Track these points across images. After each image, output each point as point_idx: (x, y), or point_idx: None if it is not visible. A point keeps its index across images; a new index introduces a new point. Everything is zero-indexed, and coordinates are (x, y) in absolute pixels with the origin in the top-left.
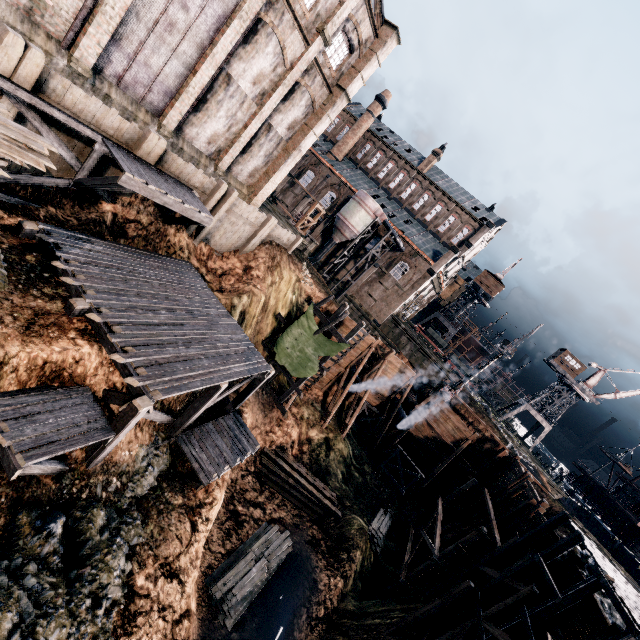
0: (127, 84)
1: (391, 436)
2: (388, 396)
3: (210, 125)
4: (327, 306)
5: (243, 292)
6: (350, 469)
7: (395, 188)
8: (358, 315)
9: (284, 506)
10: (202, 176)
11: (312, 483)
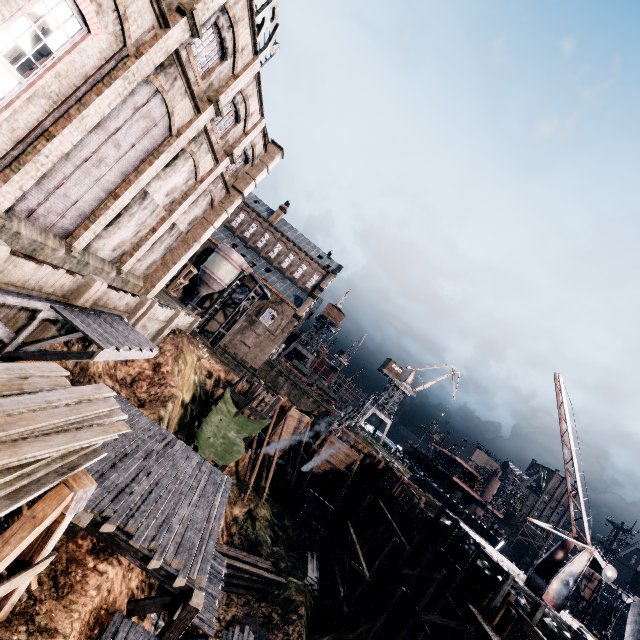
0: (38, 215)
1: (295, 479)
2: (289, 445)
3: (118, 234)
4: (226, 376)
5: (166, 399)
6: (275, 530)
7: (250, 237)
8: (235, 364)
9: (231, 601)
10: (128, 299)
11: (250, 562)
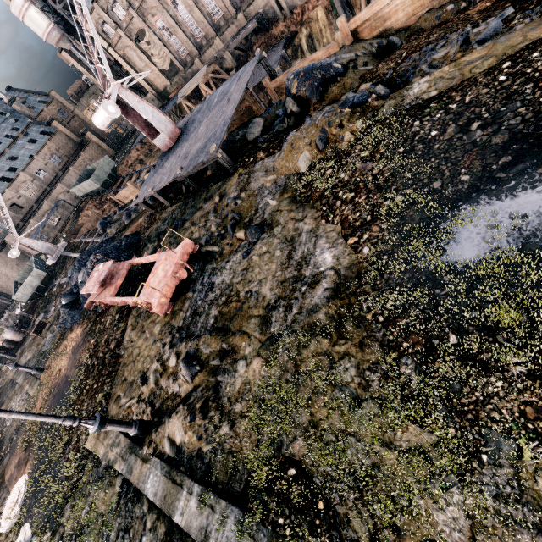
0: None
1: None
2: None
3: None
4: None
5: (304, 23)
6: None
7: None
8: None
9: None
10: None
11: None
